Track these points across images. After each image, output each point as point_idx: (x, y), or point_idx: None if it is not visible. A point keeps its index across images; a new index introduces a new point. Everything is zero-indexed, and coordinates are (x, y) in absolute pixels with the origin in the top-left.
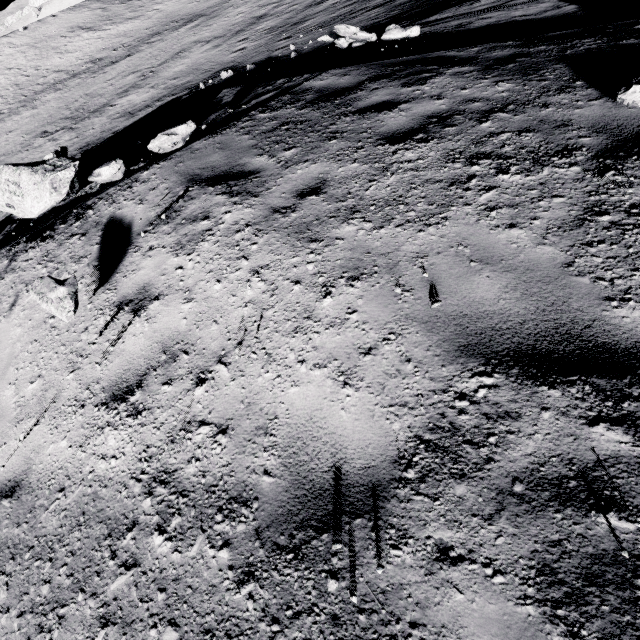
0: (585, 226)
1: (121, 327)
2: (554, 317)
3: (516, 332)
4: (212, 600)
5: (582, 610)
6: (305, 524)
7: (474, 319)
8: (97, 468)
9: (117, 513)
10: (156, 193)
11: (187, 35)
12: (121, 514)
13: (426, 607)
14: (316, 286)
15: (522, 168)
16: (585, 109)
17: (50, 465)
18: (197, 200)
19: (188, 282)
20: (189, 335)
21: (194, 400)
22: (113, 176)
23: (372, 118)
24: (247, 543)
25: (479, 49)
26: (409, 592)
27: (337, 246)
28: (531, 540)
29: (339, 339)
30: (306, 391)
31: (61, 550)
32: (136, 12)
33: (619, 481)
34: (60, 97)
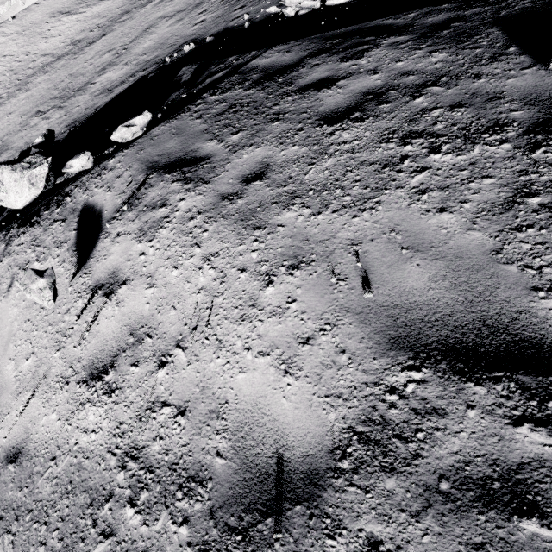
0: (514, 209)
1: (96, 310)
2: (481, 308)
3: (444, 324)
4: None
5: None
6: (252, 507)
7: (404, 310)
8: (80, 441)
9: (97, 484)
10: (121, 181)
11: (153, 11)
12: (100, 485)
13: None
14: (260, 274)
15: (453, 147)
16: (517, 79)
17: (44, 435)
18: (156, 187)
19: (150, 268)
20: (152, 319)
21: (157, 382)
22: (84, 166)
23: (312, 97)
24: (203, 522)
25: (415, 15)
26: None
27: (278, 233)
28: (455, 541)
29: (280, 328)
30: (252, 378)
31: (53, 515)
32: None
33: (542, 486)
34: (49, 79)
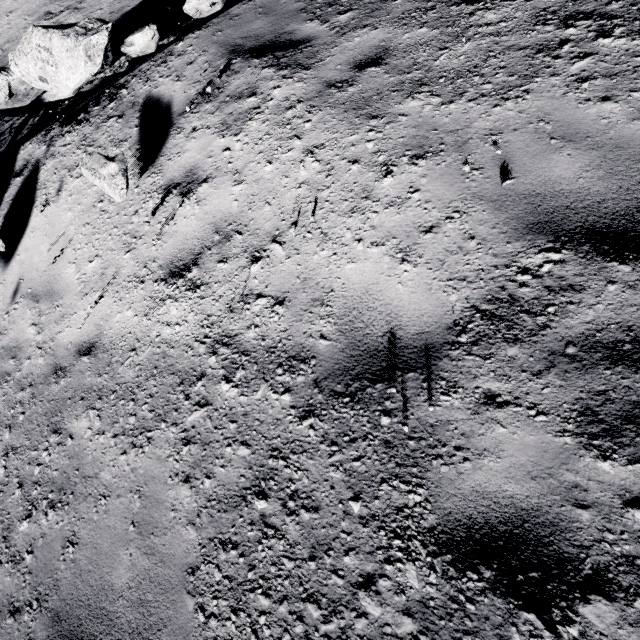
0: None
1: (171, 210)
2: (638, 196)
3: (592, 211)
4: (278, 429)
5: (617, 441)
6: (360, 377)
7: (548, 198)
8: (163, 333)
9: (186, 367)
10: (194, 68)
11: None
12: (190, 368)
13: (470, 437)
14: (376, 165)
15: (629, 30)
16: None
17: (119, 330)
18: (241, 74)
19: (237, 164)
20: (241, 216)
21: (250, 276)
22: (146, 47)
23: None
24: (307, 390)
25: None
26: (455, 426)
27: (400, 123)
28: (577, 390)
29: (399, 218)
30: (363, 267)
31: (141, 393)
32: None
33: None
34: None
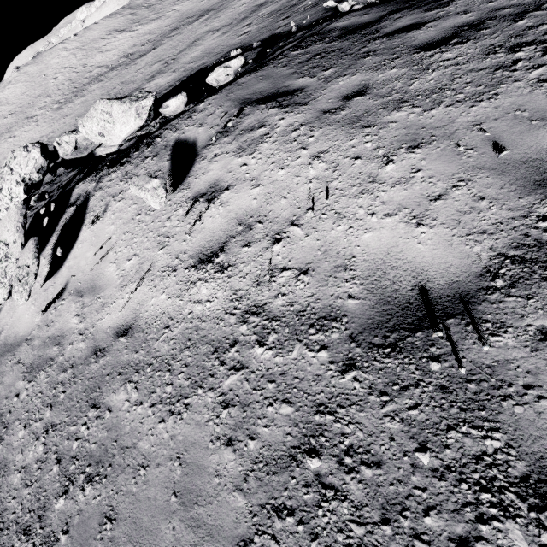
0: None
1: (199, 213)
2: None
3: None
4: (319, 384)
5: None
6: (397, 328)
7: (546, 161)
8: (195, 310)
9: (218, 337)
10: (213, 117)
11: (200, 27)
12: (222, 337)
13: (538, 374)
14: (377, 158)
15: None
16: None
17: (154, 312)
18: (252, 115)
19: (253, 173)
20: (261, 210)
21: (273, 254)
22: (177, 107)
23: (401, 37)
24: (343, 345)
25: None
26: (517, 365)
27: (391, 127)
28: None
29: (406, 193)
30: (380, 234)
31: (176, 364)
32: (158, 14)
33: None
34: (102, 86)
